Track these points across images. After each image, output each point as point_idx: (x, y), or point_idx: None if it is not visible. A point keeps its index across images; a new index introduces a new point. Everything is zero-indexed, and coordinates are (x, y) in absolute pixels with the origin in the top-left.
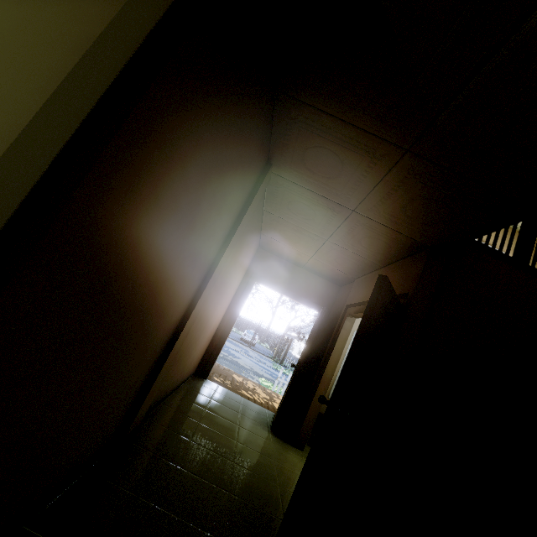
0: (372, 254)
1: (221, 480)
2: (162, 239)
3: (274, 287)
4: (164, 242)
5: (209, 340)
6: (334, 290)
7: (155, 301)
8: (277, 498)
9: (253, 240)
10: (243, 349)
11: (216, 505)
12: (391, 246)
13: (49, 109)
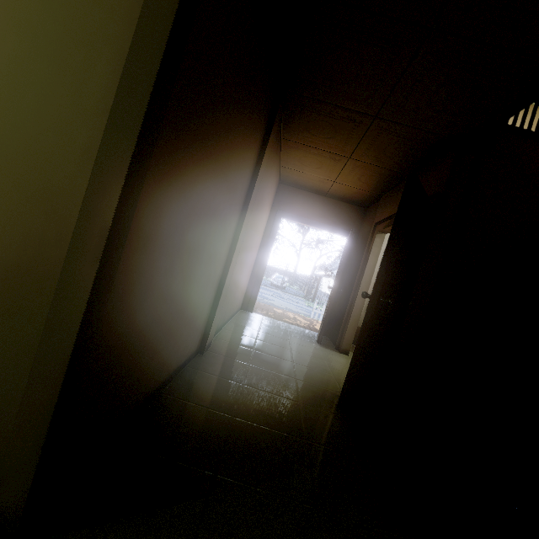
0: (398, 163)
1: (287, 372)
2: (214, 161)
3: (300, 220)
4: (216, 164)
5: (248, 277)
6: (360, 213)
7: (213, 224)
8: (334, 382)
9: (275, 173)
10: (275, 293)
11: (287, 385)
12: (417, 149)
13: (139, 35)
